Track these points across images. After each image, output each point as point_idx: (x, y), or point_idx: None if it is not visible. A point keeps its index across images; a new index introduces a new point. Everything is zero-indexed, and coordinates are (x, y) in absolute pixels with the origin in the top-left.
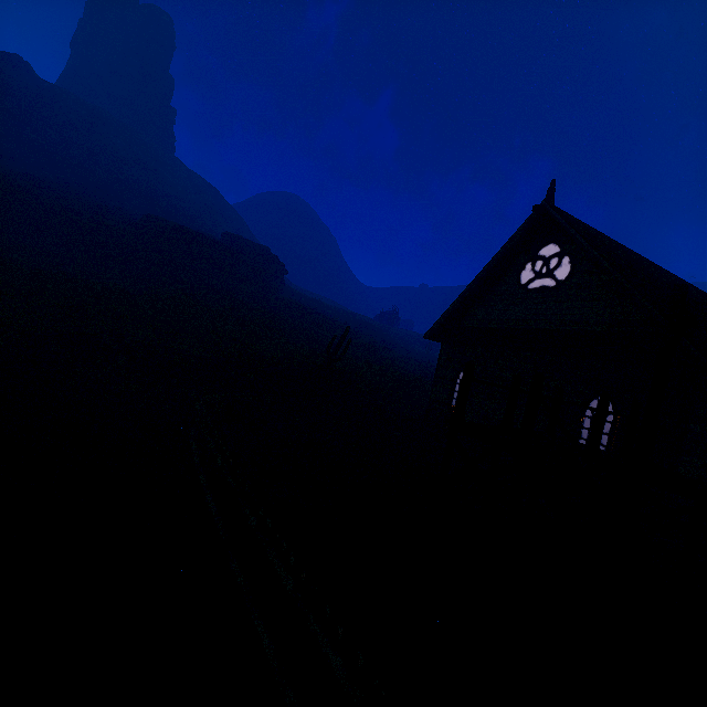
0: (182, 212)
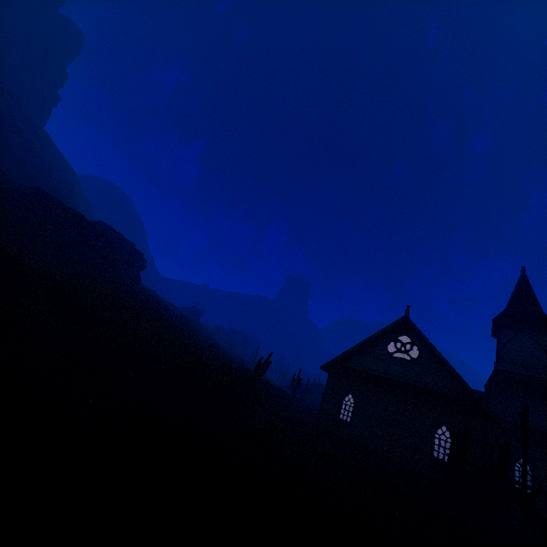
0: (48, 185)
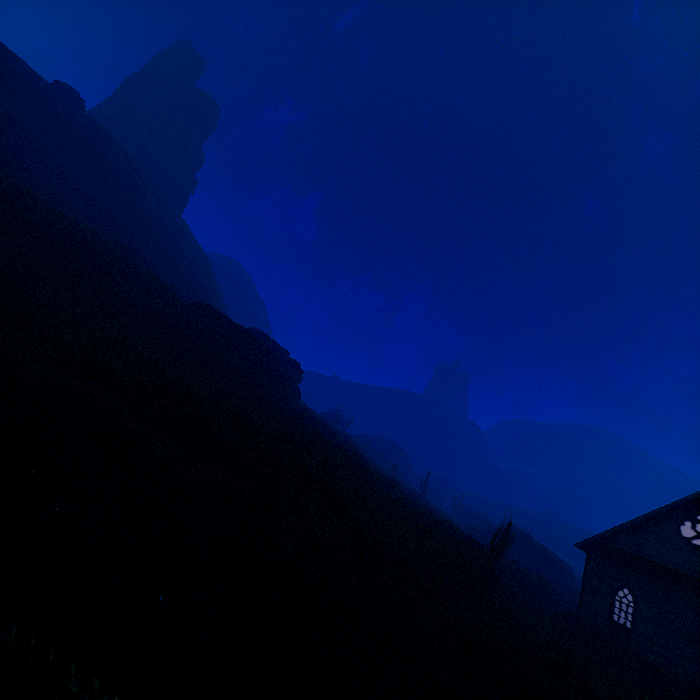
0: (195, 286)
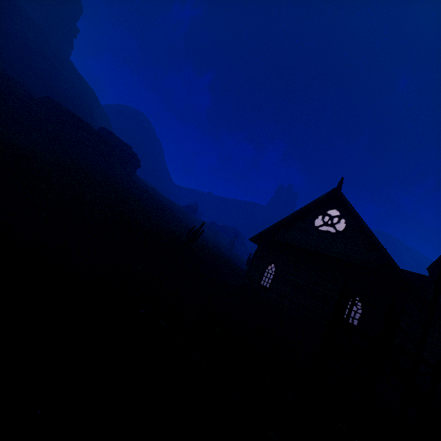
0: (69, 101)
